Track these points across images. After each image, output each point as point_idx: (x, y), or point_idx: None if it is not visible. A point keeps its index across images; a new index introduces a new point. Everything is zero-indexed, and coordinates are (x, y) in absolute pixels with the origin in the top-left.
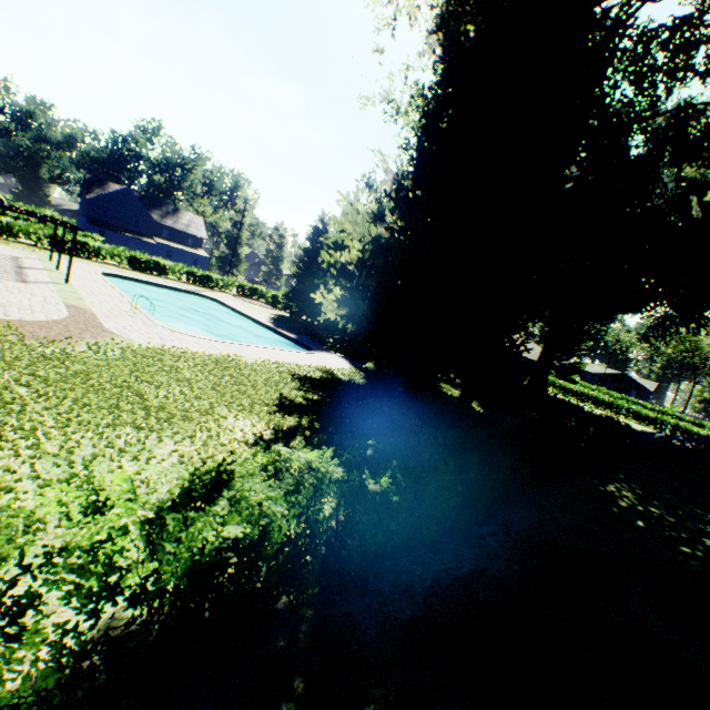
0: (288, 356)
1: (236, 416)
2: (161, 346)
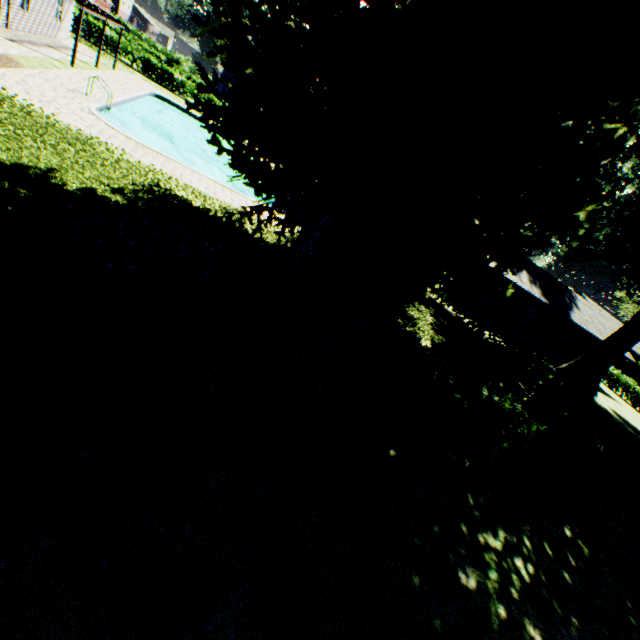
0: (214, 189)
1: None
2: (16, 97)
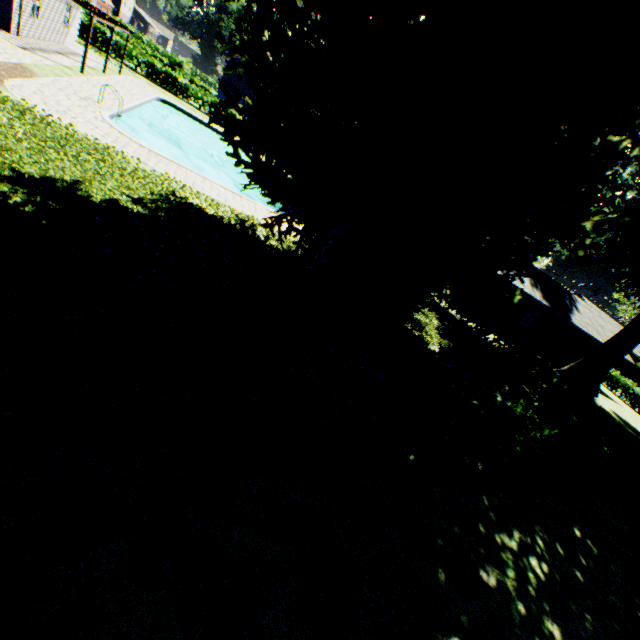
0: (225, 195)
1: None
2: (35, 108)
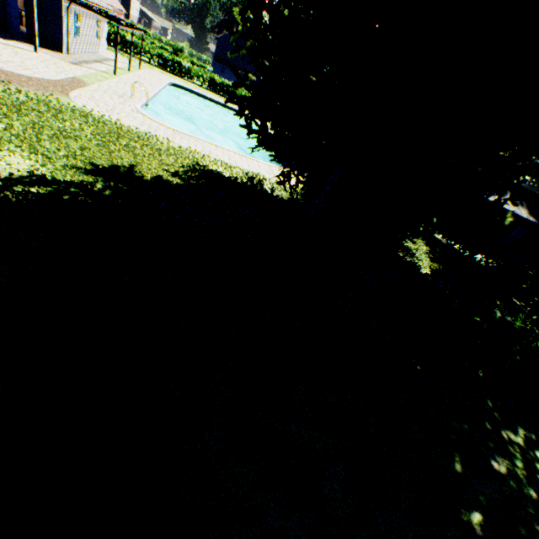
0: (234, 158)
1: (15, 154)
2: (93, 112)
